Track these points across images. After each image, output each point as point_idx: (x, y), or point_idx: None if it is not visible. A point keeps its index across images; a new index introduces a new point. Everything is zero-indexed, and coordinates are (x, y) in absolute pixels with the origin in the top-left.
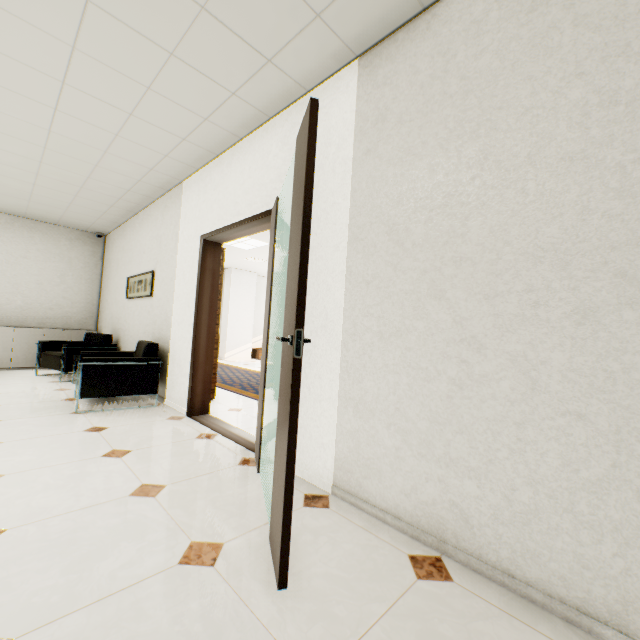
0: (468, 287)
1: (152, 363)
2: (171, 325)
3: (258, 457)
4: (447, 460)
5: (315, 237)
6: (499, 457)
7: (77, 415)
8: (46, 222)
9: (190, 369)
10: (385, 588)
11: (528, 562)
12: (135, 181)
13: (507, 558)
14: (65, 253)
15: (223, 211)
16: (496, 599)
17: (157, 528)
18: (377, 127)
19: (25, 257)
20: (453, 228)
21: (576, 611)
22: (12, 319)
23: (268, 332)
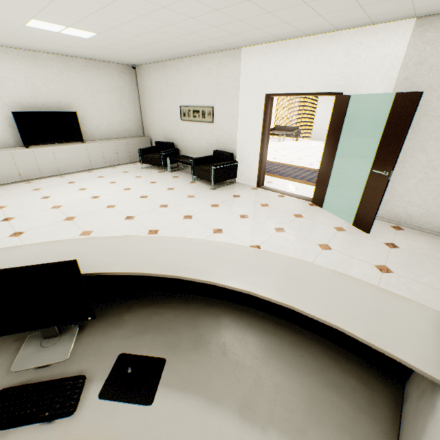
0: (437, 150)
1: (235, 164)
2: (236, 142)
3: (322, 203)
4: (408, 202)
5: (362, 114)
6: (428, 201)
7: (215, 190)
8: (103, 61)
9: (258, 167)
10: (390, 232)
11: (427, 224)
12: (208, 47)
13: (421, 224)
14: (118, 84)
15: (287, 82)
16: (417, 232)
17: (319, 225)
18: (416, 67)
19: (99, 91)
20: (439, 127)
21: (437, 233)
22: (105, 135)
23: (334, 158)
